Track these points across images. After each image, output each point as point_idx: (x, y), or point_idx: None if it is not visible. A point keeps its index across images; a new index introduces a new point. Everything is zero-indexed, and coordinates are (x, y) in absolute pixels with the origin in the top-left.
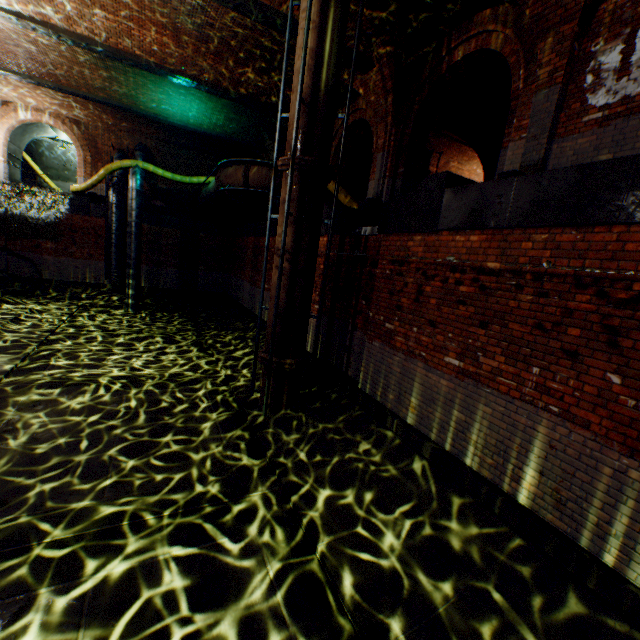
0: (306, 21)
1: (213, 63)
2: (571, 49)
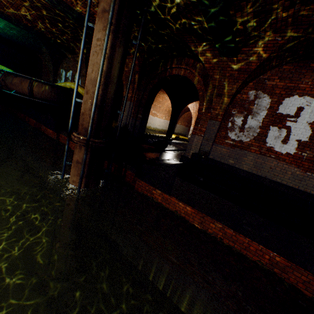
0: (103, 56)
1: None
2: (226, 108)
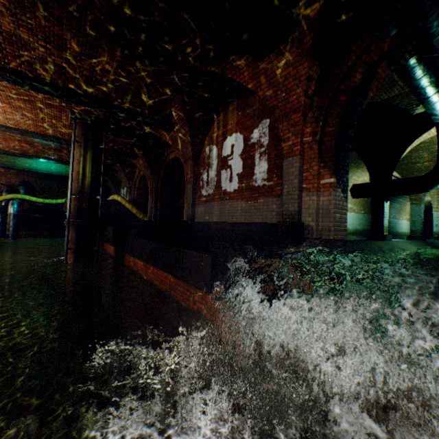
0: (72, 162)
1: (55, 152)
2: (194, 170)
